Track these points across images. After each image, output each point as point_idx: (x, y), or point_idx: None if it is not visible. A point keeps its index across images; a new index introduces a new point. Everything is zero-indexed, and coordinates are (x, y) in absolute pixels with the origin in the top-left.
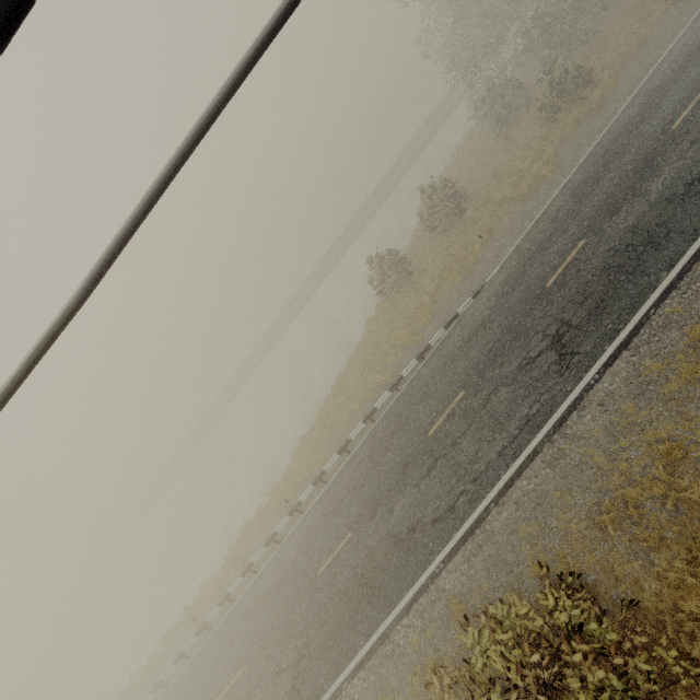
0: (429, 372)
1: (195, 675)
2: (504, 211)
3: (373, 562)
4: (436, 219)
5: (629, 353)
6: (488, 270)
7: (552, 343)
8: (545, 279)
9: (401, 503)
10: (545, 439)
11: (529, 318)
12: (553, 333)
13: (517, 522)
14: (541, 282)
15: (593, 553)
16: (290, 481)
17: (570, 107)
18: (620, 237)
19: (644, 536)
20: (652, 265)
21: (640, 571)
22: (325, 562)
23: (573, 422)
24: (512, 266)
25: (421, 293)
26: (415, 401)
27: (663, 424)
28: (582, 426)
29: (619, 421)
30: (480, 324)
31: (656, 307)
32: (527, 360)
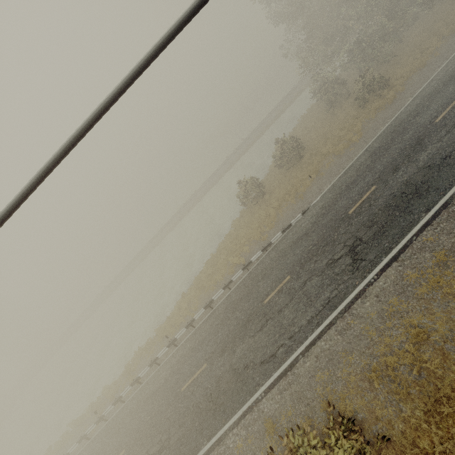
0: (269, 260)
1: (91, 452)
2: (327, 161)
3: (218, 386)
4: (284, 160)
5: (397, 264)
6: (313, 197)
7: (349, 251)
8: (348, 208)
9: (242, 347)
10: (338, 315)
11: (336, 233)
12: (350, 244)
13: (316, 370)
14: (346, 210)
15: (363, 399)
16: (171, 323)
17: (374, 100)
18: (398, 187)
19: (397, 391)
20: (416, 207)
21: (392, 415)
22: (187, 382)
23: (358, 306)
24: (328, 197)
25: (270, 207)
26: (258, 279)
27: (415, 315)
28: (363, 309)
29: (387, 309)
30: (305, 232)
31: (417, 236)
32: (332, 260)
